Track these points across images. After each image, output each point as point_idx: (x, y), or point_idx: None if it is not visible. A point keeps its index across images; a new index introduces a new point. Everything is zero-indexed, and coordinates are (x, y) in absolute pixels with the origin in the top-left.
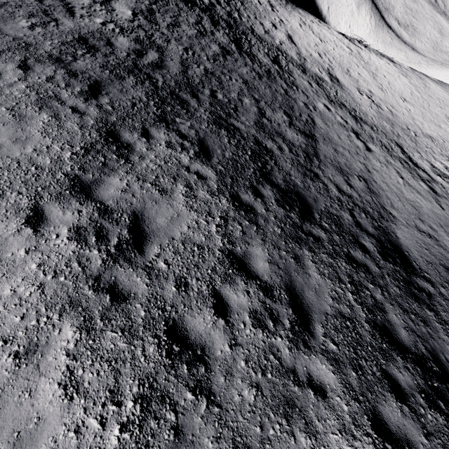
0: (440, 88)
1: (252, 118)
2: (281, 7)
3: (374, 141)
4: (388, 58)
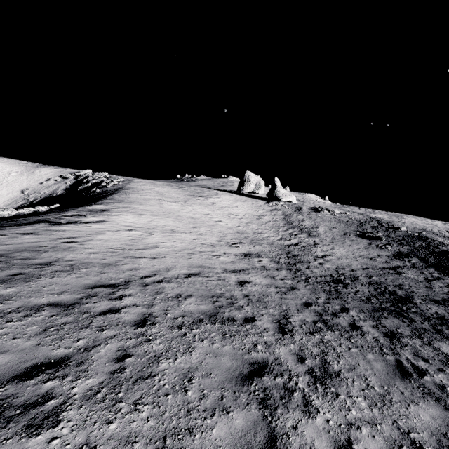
0: (140, 205)
1: (445, 281)
2: (83, 270)
3: (308, 253)
4: (97, 210)
